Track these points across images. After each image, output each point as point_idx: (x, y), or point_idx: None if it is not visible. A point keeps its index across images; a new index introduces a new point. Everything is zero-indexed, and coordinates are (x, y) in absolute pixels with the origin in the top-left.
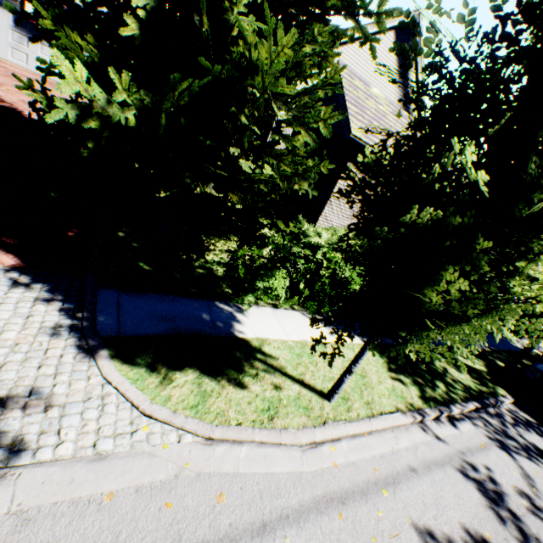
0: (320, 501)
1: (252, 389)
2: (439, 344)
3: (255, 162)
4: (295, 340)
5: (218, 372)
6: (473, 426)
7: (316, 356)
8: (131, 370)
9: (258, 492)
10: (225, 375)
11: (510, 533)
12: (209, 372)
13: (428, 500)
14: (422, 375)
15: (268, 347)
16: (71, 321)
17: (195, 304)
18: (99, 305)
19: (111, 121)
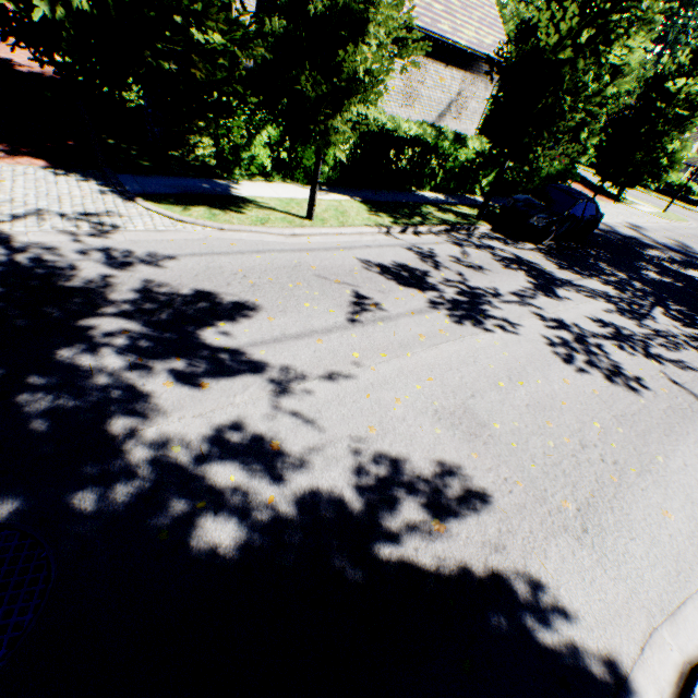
0: (296, 250)
1: (249, 215)
2: (436, 202)
3: (200, 30)
4: (286, 198)
5: (222, 208)
6: (436, 237)
7: (304, 205)
8: (162, 206)
9: (256, 245)
10: (228, 209)
11: (427, 265)
12: (216, 208)
13: (373, 254)
14: (403, 215)
15: (261, 200)
16: (109, 189)
17: (196, 181)
18: (123, 182)
19: (75, 11)
